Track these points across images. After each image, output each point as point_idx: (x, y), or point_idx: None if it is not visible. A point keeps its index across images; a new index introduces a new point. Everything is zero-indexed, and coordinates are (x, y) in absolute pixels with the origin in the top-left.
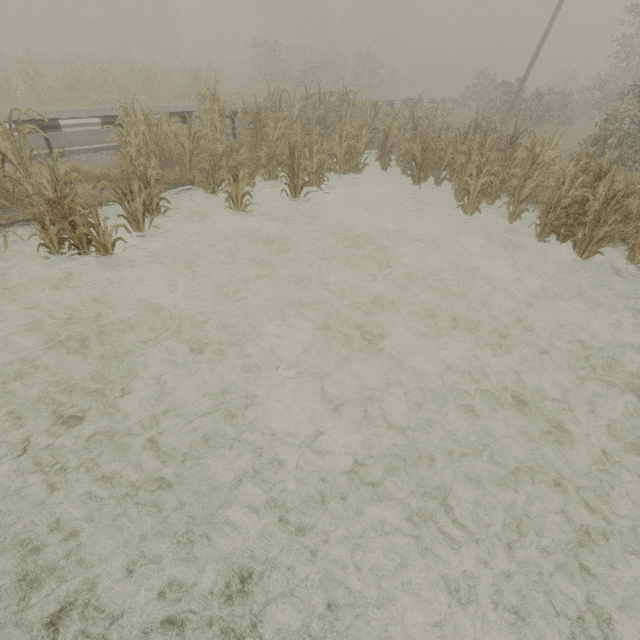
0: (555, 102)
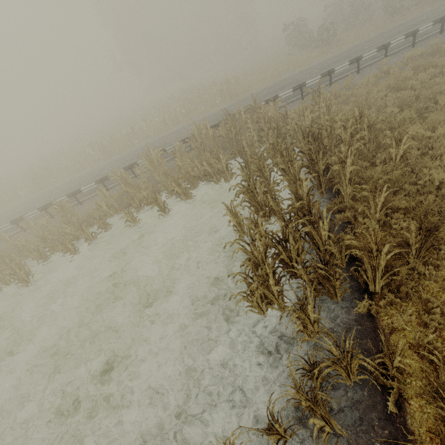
0: None
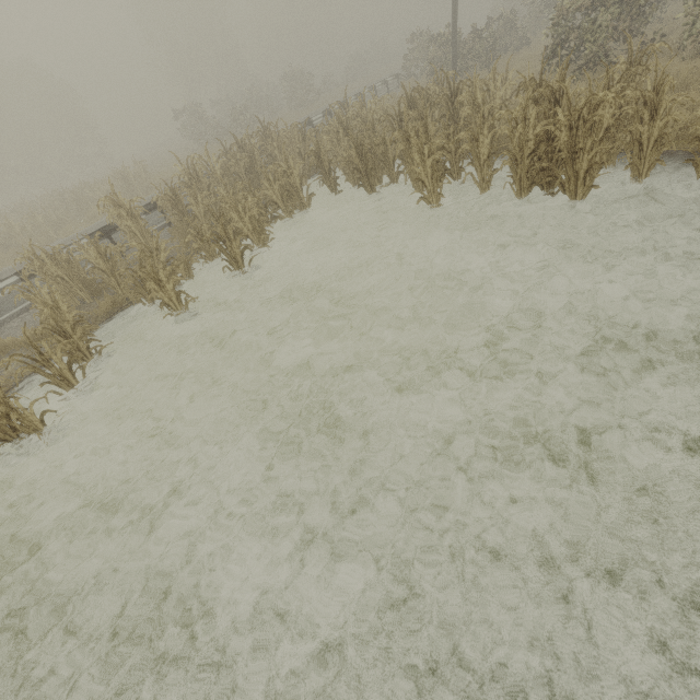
0: (501, 29)
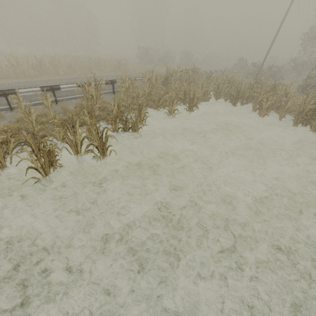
0: (275, 70)
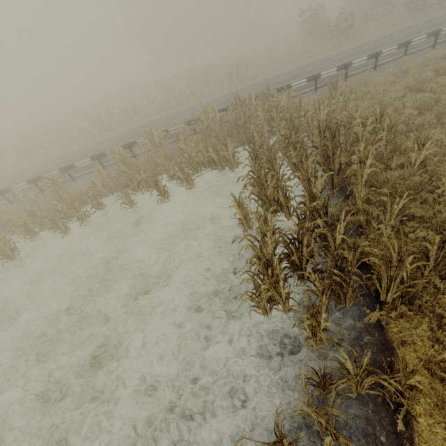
0: None
